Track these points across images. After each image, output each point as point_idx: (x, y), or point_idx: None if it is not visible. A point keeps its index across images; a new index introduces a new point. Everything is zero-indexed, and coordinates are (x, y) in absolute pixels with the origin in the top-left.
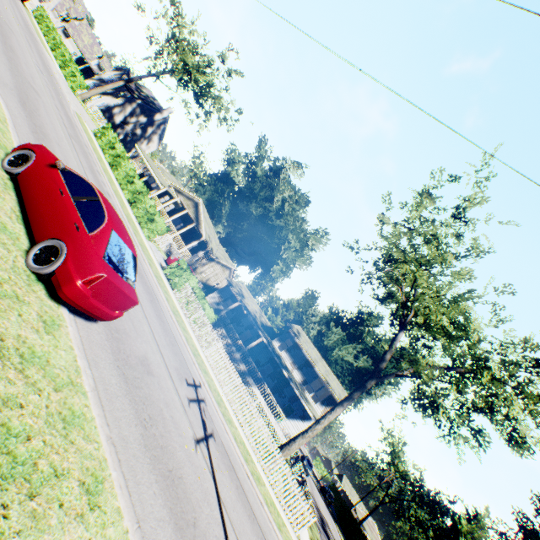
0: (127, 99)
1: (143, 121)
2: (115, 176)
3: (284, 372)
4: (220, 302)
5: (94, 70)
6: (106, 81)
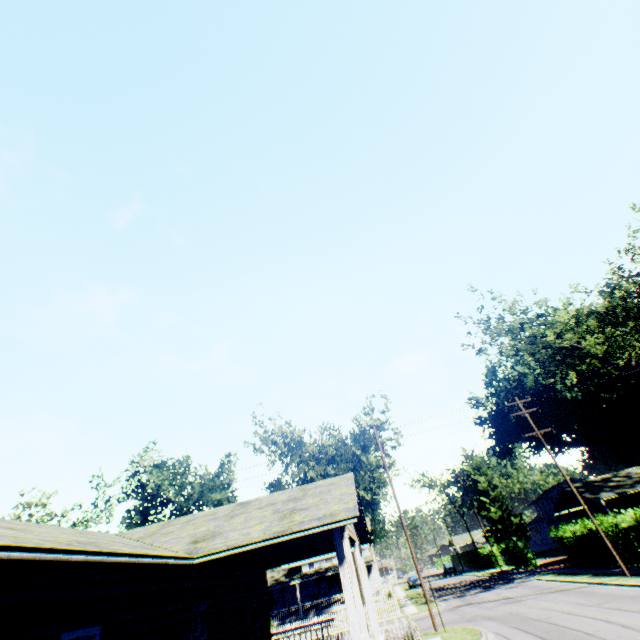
0: None
1: None
2: None
3: (329, 573)
4: None
5: None
6: None
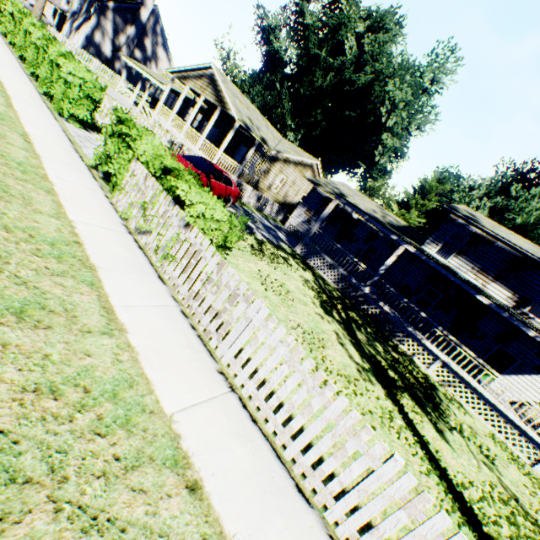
0: (98, 12)
1: (133, 34)
2: (13, 55)
3: (480, 298)
4: (310, 218)
5: (66, 10)
6: (78, 12)
